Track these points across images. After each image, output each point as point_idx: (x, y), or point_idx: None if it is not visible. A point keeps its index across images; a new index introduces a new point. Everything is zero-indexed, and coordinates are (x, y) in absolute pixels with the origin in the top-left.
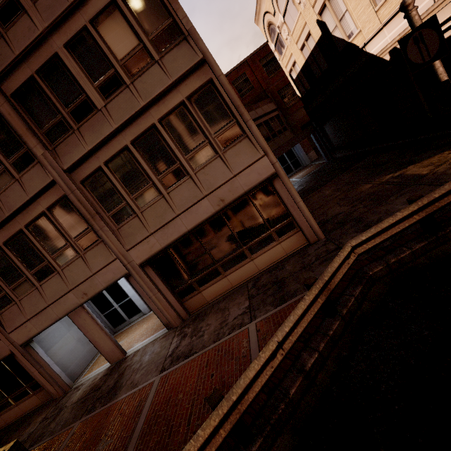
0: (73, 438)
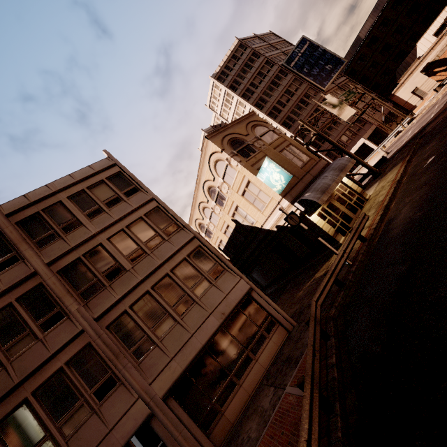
0: None
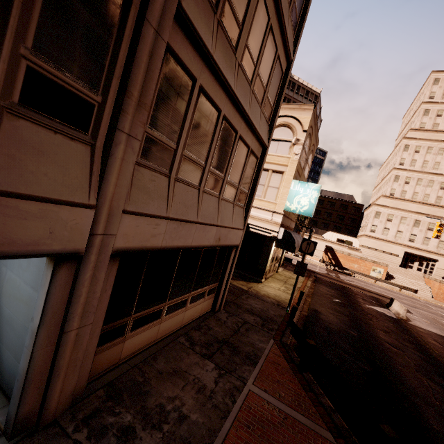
0: None
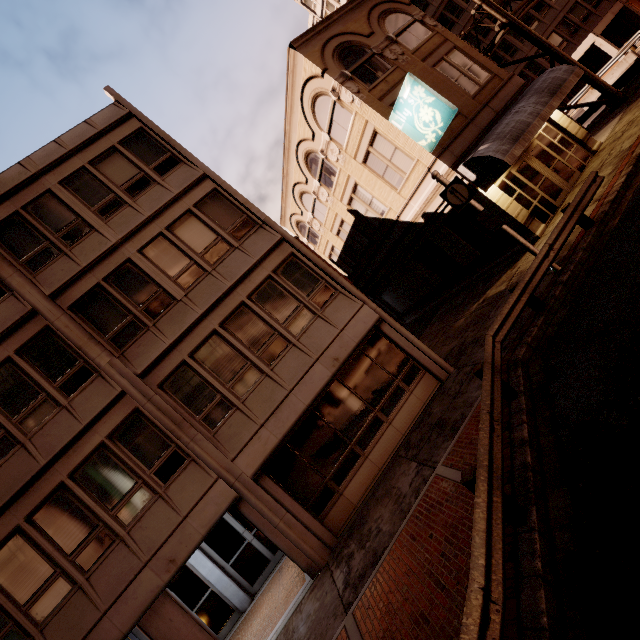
0: None
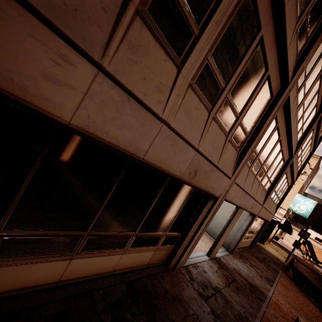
0: (282, 320)
